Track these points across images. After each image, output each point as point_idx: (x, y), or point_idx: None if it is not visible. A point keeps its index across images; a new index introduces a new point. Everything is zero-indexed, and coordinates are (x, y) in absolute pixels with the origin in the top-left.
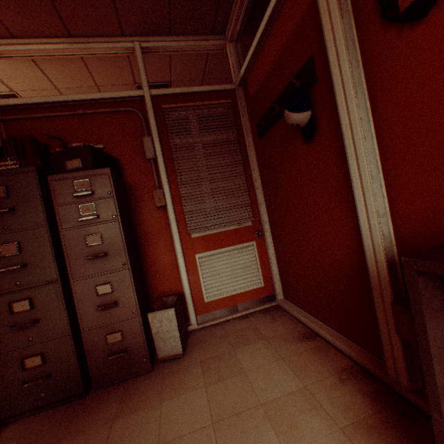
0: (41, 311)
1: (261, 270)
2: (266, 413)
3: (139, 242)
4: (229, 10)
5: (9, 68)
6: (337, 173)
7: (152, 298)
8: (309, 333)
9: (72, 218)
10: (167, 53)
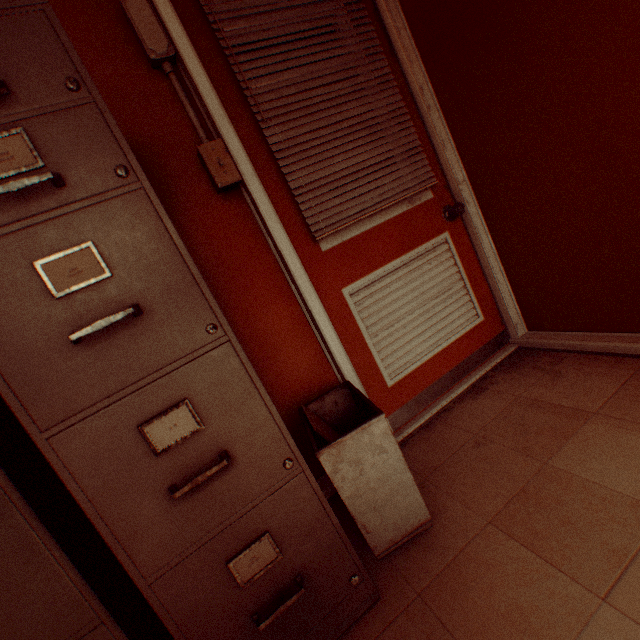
0: None
1: (473, 290)
2: None
3: None
4: None
5: None
6: None
7: None
8: None
9: None
10: None
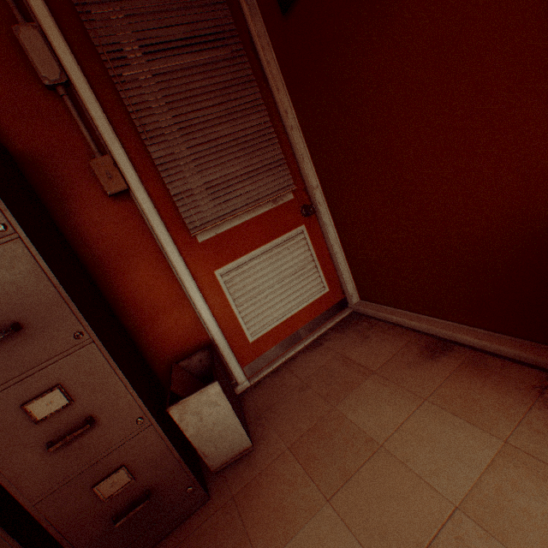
0: None
1: (322, 269)
2: (482, 527)
3: (95, 277)
4: None
5: None
6: (545, 2)
7: (159, 367)
8: (435, 343)
9: None
10: None
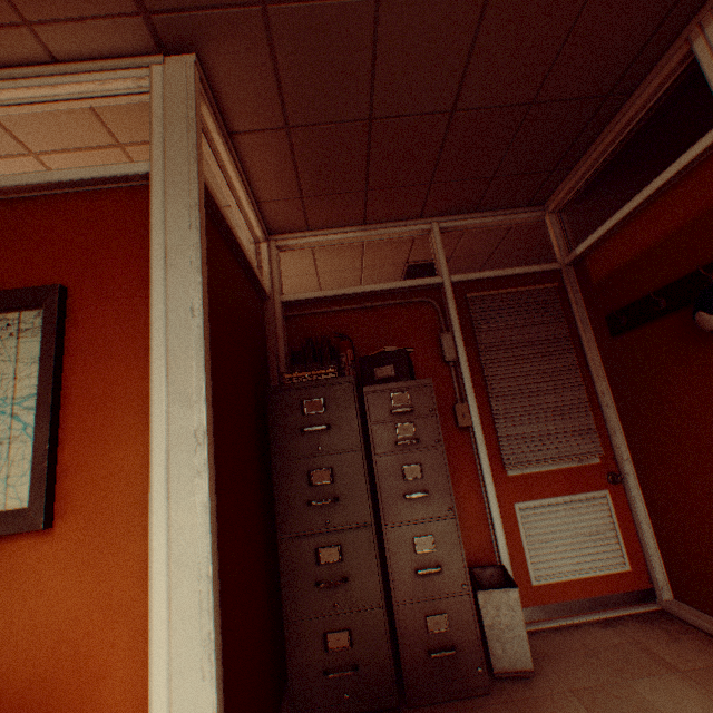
0: (350, 565)
1: (623, 542)
2: None
3: None
4: (559, 181)
5: (284, 257)
6: None
7: None
8: None
9: (386, 441)
10: (466, 230)
